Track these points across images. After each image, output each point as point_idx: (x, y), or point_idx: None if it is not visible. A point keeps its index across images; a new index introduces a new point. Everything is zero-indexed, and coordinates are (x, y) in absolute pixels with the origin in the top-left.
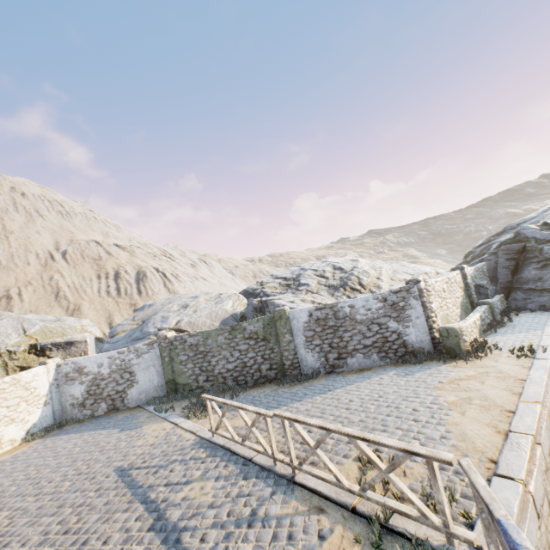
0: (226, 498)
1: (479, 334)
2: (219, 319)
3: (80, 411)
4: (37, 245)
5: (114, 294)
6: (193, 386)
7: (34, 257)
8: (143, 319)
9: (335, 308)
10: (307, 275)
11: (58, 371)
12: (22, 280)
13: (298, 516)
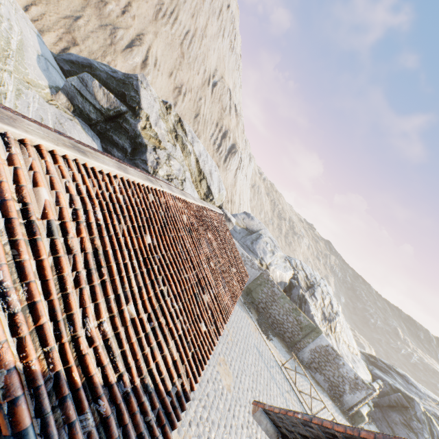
0: None
1: None
2: (281, 279)
3: None
4: (209, 61)
5: (216, 147)
6: (255, 302)
7: (203, 71)
8: (247, 225)
9: (338, 356)
10: (318, 291)
11: None
12: (190, 84)
13: None
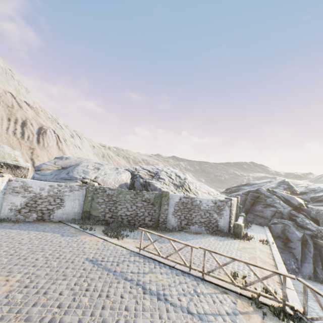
0: (175, 283)
1: None
2: (119, 183)
3: (15, 215)
4: None
5: (19, 136)
6: (101, 218)
7: None
8: (62, 165)
9: (193, 199)
10: (163, 174)
11: (8, 184)
12: None
13: (218, 294)
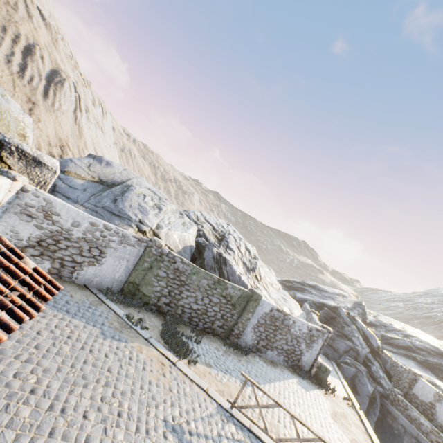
0: None
1: None
2: (184, 244)
3: None
4: None
5: (15, 69)
6: (152, 301)
7: None
8: (101, 176)
9: (286, 316)
10: (232, 240)
11: (17, 194)
12: None
13: None
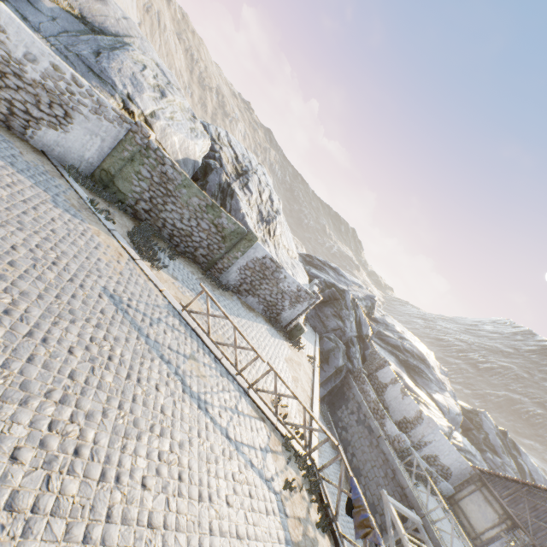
0: (219, 388)
1: None
2: (186, 154)
3: None
4: None
5: None
6: (128, 201)
7: None
8: (84, 10)
9: (279, 269)
10: (254, 181)
11: None
12: None
13: (257, 419)
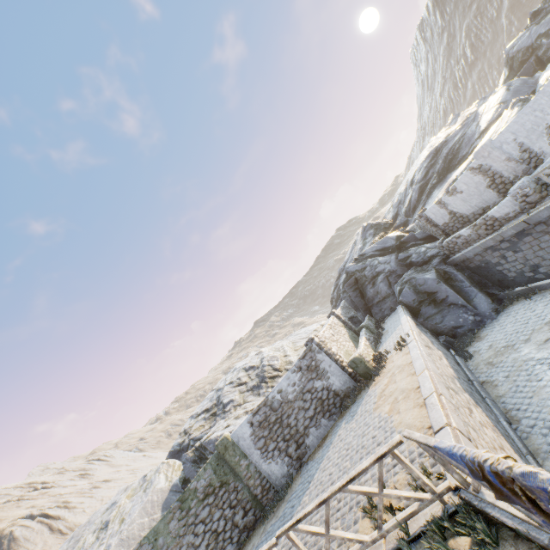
0: None
1: (374, 350)
2: (158, 506)
3: None
4: None
5: None
6: None
7: None
8: None
9: (268, 402)
10: (226, 392)
11: None
12: None
13: None
